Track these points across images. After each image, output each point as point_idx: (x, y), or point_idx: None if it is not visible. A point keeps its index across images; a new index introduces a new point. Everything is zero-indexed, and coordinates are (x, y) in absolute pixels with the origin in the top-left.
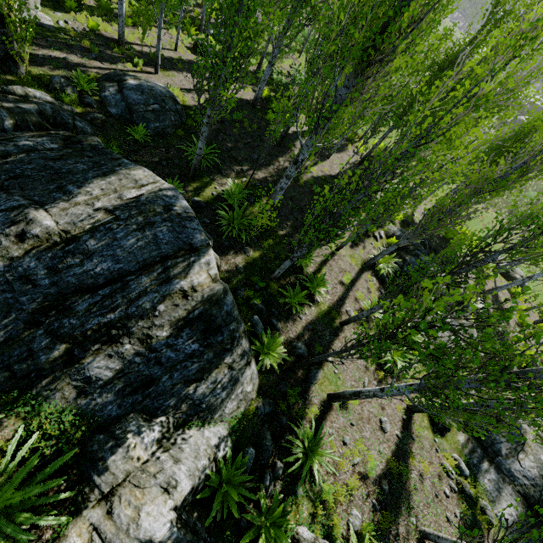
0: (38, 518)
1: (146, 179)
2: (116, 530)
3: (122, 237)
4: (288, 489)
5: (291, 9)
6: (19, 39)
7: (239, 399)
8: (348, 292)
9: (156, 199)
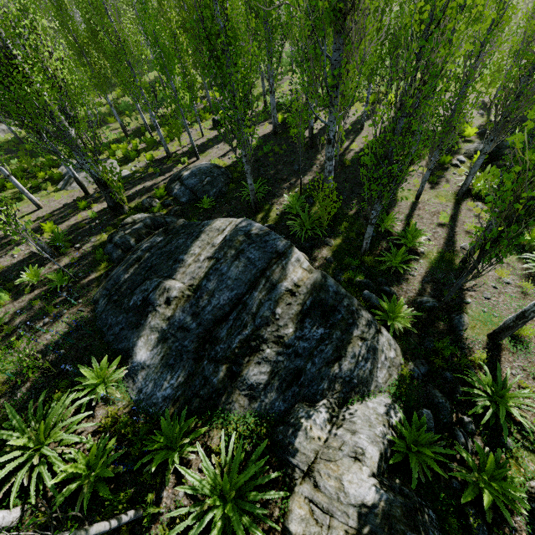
0: (263, 494)
1: (224, 224)
2: (328, 500)
3: (226, 270)
4: (493, 444)
5: (266, 42)
6: (118, 190)
7: (387, 366)
8: (453, 230)
9: (237, 233)
